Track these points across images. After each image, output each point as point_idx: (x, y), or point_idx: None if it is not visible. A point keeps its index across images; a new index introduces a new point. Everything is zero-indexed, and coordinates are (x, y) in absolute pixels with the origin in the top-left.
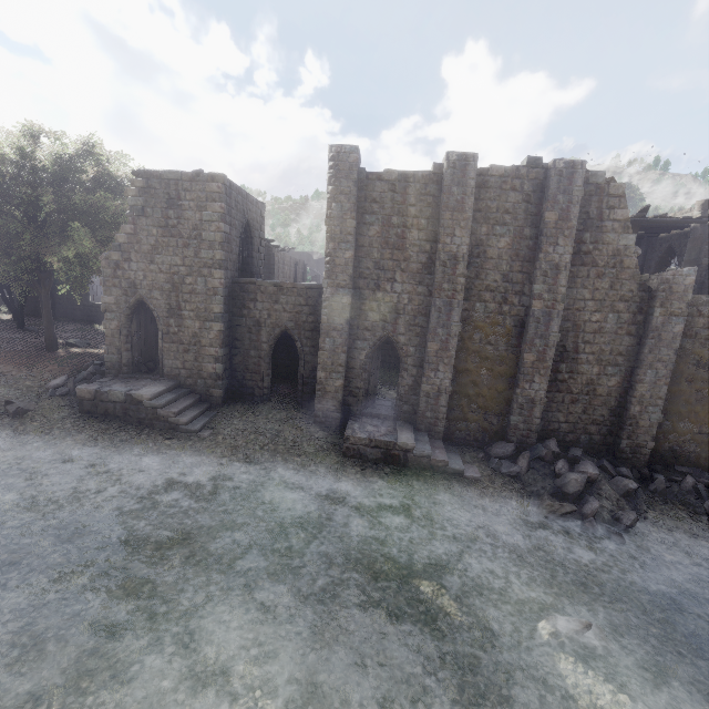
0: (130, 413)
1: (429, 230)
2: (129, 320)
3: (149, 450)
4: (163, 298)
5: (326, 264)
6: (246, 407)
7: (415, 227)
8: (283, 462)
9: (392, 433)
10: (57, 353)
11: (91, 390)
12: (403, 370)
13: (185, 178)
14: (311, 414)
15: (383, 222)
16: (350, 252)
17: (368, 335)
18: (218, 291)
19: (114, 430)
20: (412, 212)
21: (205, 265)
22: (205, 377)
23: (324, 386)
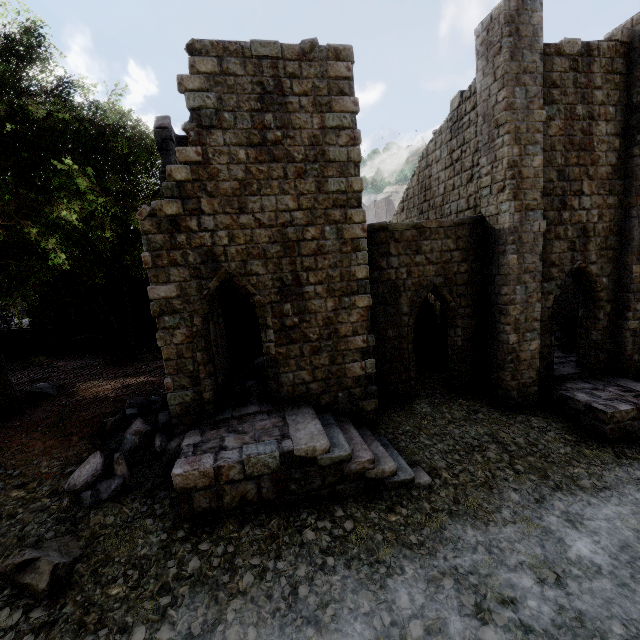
0: (290, 488)
1: (617, 121)
2: (204, 322)
3: (390, 551)
4: (268, 271)
5: (510, 178)
6: (403, 413)
7: (603, 118)
8: (571, 483)
9: (635, 392)
10: (26, 417)
11: (207, 469)
12: (597, 309)
13: (288, 55)
14: (485, 398)
15: (566, 113)
16: (540, 157)
17: (555, 272)
18: (361, 244)
19: (285, 533)
20: (598, 97)
21: (335, 203)
22: (349, 385)
23: (517, 353)
